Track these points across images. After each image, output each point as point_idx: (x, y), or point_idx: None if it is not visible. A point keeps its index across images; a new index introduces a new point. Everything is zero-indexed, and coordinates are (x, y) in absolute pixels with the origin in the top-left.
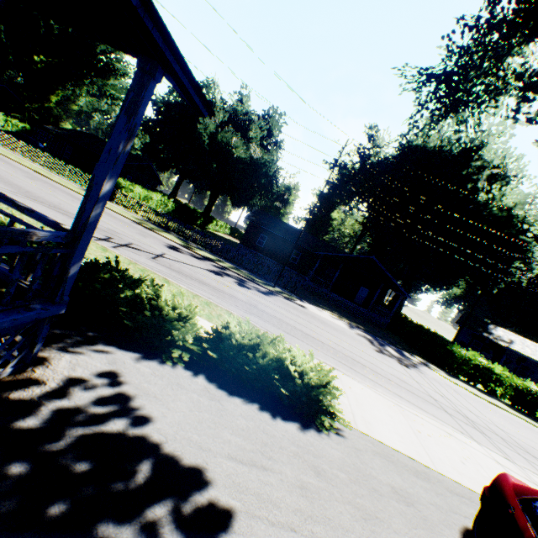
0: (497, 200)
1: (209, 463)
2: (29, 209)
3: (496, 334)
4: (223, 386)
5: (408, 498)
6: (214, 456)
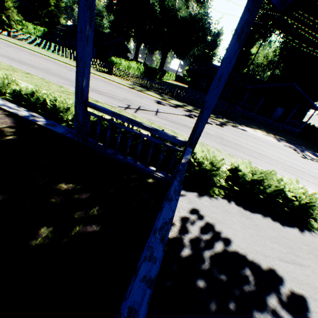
0: None
1: (273, 265)
2: (153, 129)
3: None
4: (245, 207)
5: None
6: (272, 260)
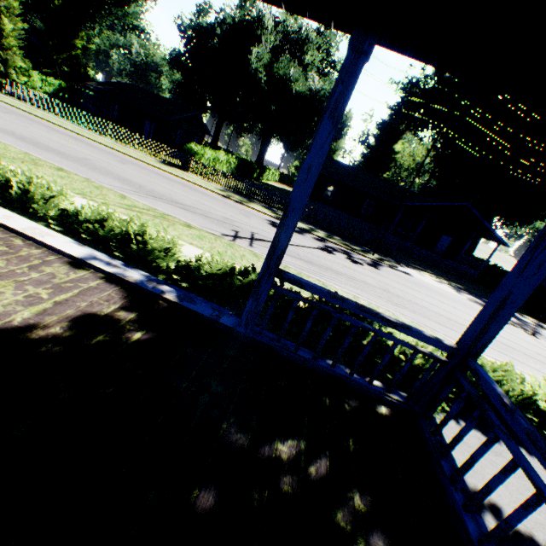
0: None
1: None
2: (403, 326)
3: None
4: (482, 430)
5: None
6: None
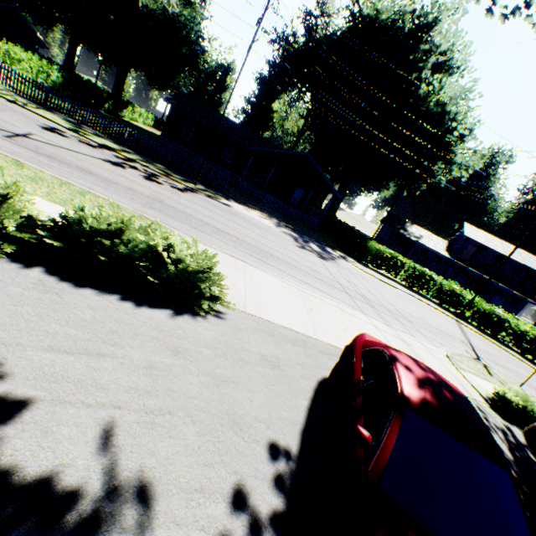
0: (435, 94)
1: (10, 358)
2: None
3: (410, 231)
4: (72, 279)
5: (277, 362)
6: (23, 350)
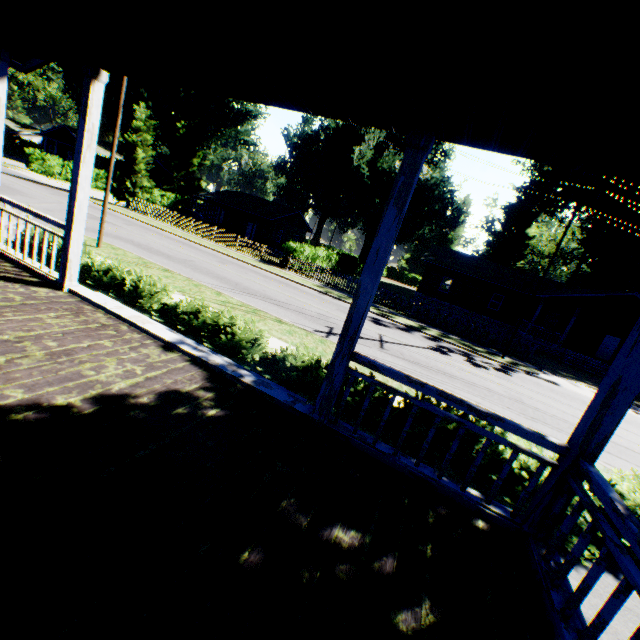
0: None
1: None
2: (494, 416)
3: None
4: None
5: None
6: None
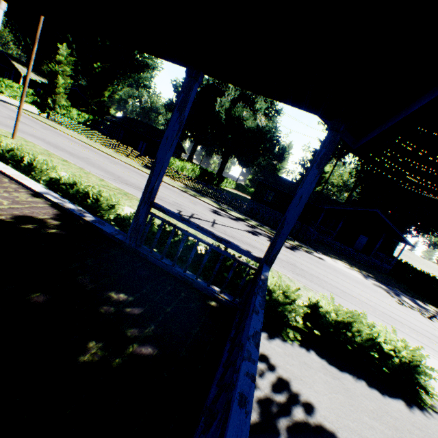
0: None
1: None
2: (225, 241)
3: None
4: (330, 361)
5: None
6: None
